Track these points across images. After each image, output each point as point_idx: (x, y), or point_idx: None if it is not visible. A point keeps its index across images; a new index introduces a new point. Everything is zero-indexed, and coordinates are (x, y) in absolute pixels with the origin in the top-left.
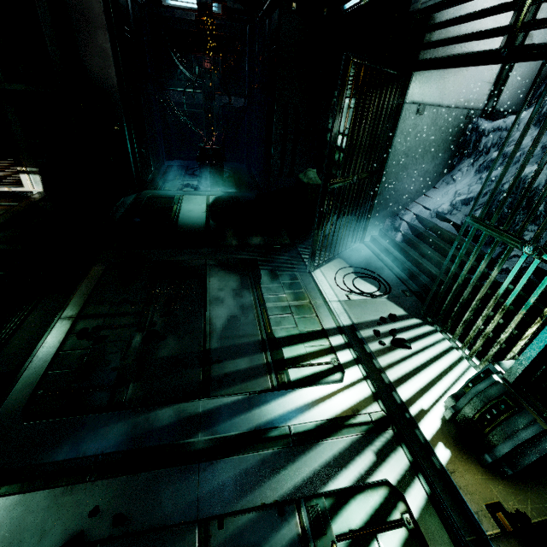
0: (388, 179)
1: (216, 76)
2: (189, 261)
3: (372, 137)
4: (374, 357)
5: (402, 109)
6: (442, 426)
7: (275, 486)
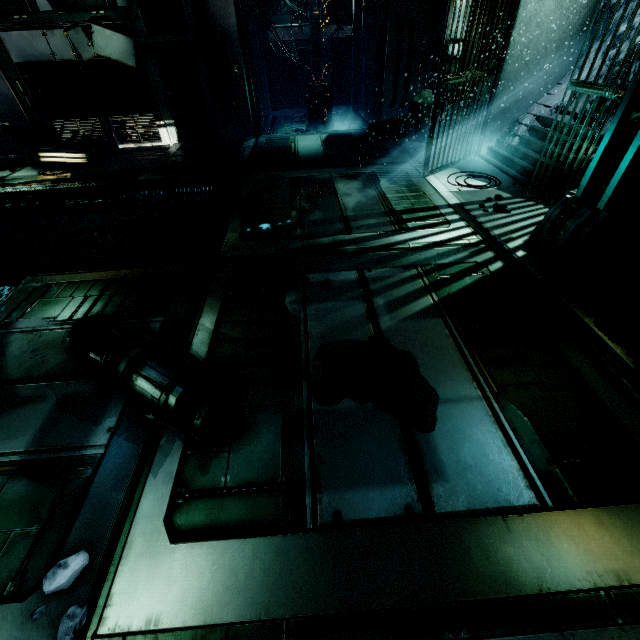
0: (506, 80)
1: (322, 1)
2: (317, 176)
3: (487, 29)
4: (477, 217)
5: None
6: (524, 244)
7: (401, 262)
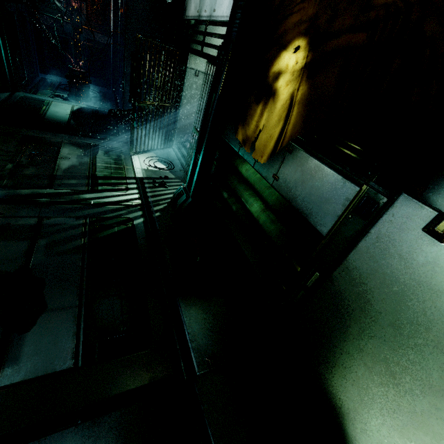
0: (183, 111)
1: (84, 15)
2: (50, 138)
3: (165, 82)
4: (147, 188)
5: (186, 71)
6: (163, 208)
7: (78, 214)
